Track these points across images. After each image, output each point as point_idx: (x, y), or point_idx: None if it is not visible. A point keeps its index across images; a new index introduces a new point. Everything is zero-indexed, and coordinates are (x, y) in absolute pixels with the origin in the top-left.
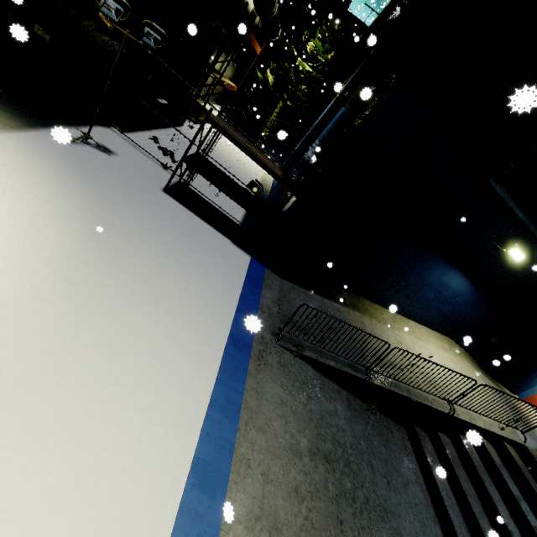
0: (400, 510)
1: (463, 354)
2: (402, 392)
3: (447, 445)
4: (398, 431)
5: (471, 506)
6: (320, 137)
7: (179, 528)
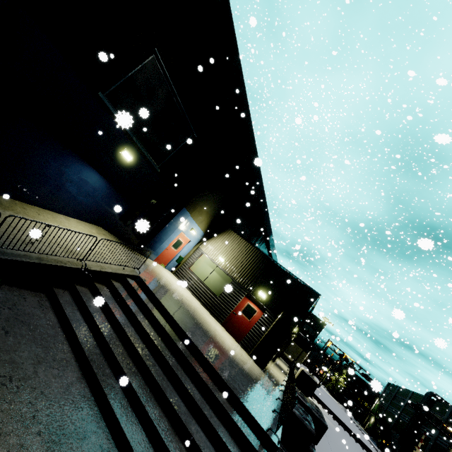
0: (19, 346)
1: (109, 236)
2: (31, 260)
3: (84, 292)
4: (36, 296)
5: (95, 320)
6: None
7: None
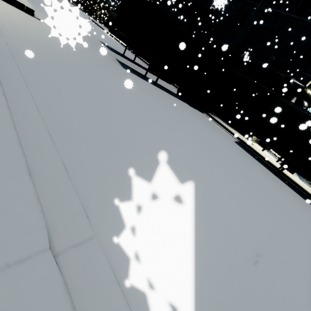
0: None
1: None
2: None
3: None
4: None
5: None
6: None
7: (300, 179)
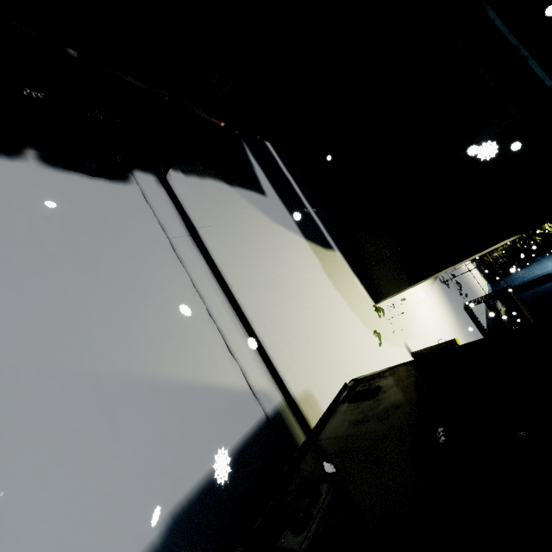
0: None
1: None
2: None
3: None
4: None
5: None
6: (546, 287)
7: None
